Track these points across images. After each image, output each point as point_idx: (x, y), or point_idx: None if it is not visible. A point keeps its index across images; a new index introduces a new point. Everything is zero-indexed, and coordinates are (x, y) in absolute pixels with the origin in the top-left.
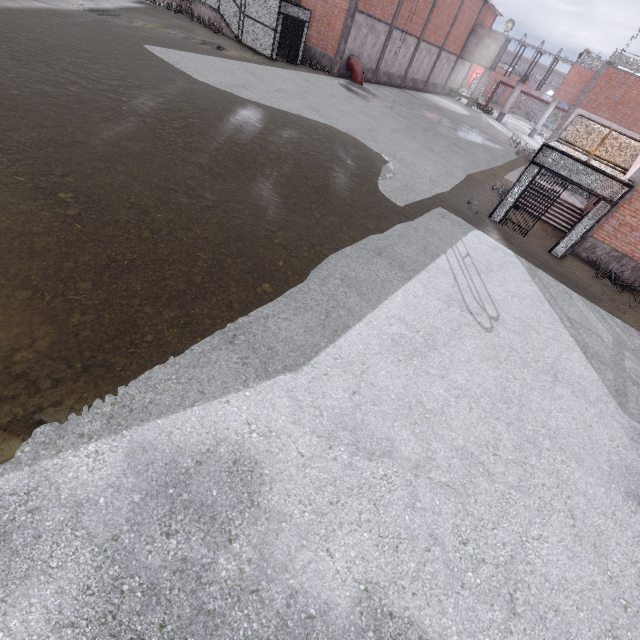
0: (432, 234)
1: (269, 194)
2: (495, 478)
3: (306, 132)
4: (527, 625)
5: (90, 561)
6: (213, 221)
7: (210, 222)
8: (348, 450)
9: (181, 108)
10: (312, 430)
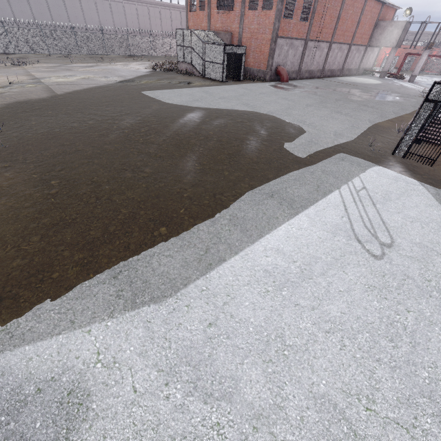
0: (328, 175)
1: (192, 163)
2: None
3: (233, 118)
4: None
5: None
6: (143, 186)
7: (141, 187)
8: (184, 388)
9: (150, 120)
10: (154, 363)
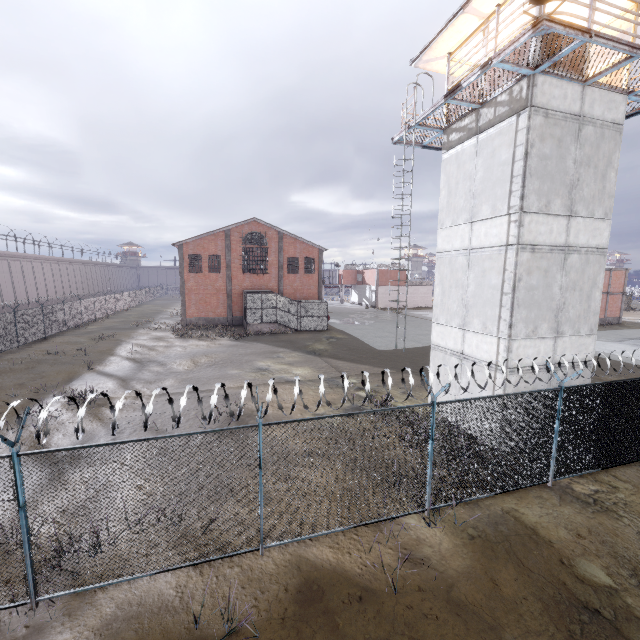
0: None
1: None
2: None
3: None
4: None
5: None
6: None
7: None
8: None
9: None
10: None
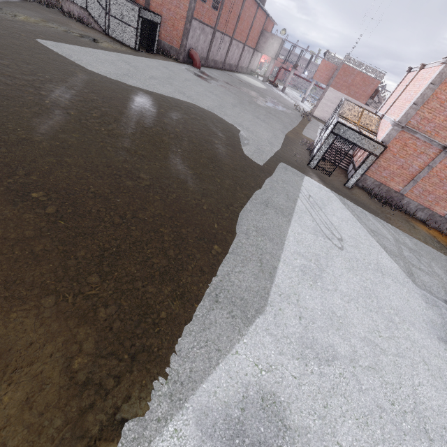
0: (287, 184)
1: (182, 168)
2: (387, 352)
3: (185, 113)
4: (438, 444)
5: None
6: (157, 198)
7: (155, 199)
8: (315, 363)
9: (91, 98)
10: (291, 355)
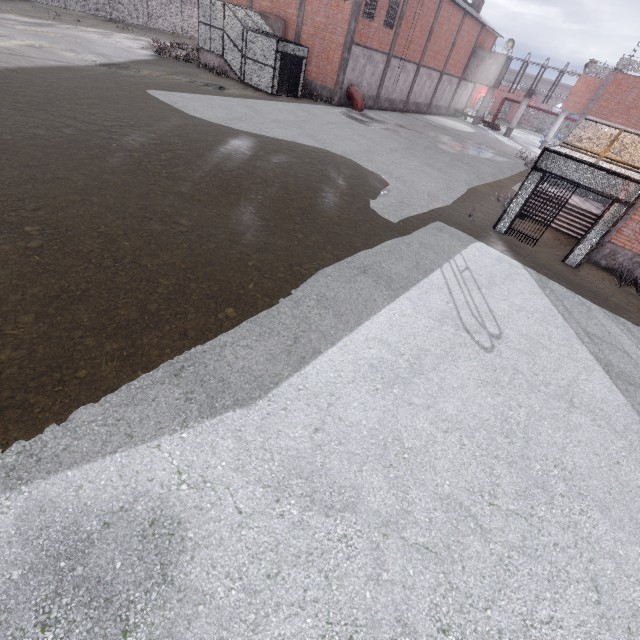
0: (427, 248)
1: (250, 217)
2: (490, 536)
3: (297, 156)
4: None
5: None
6: (184, 246)
7: (181, 247)
8: (300, 503)
9: (171, 142)
10: (257, 478)
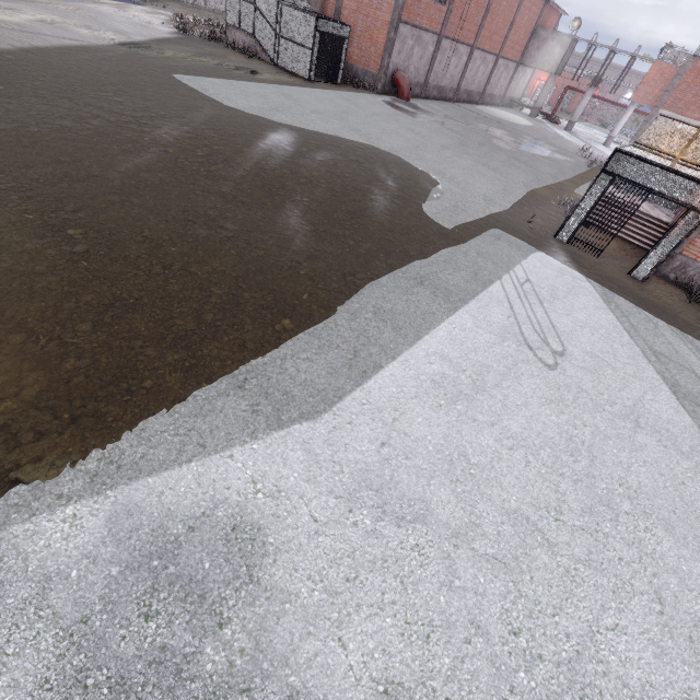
0: (485, 258)
1: (297, 221)
2: (557, 549)
3: (343, 153)
4: None
5: (52, 648)
6: (232, 253)
7: (229, 254)
8: (372, 514)
9: (207, 136)
10: (329, 489)
